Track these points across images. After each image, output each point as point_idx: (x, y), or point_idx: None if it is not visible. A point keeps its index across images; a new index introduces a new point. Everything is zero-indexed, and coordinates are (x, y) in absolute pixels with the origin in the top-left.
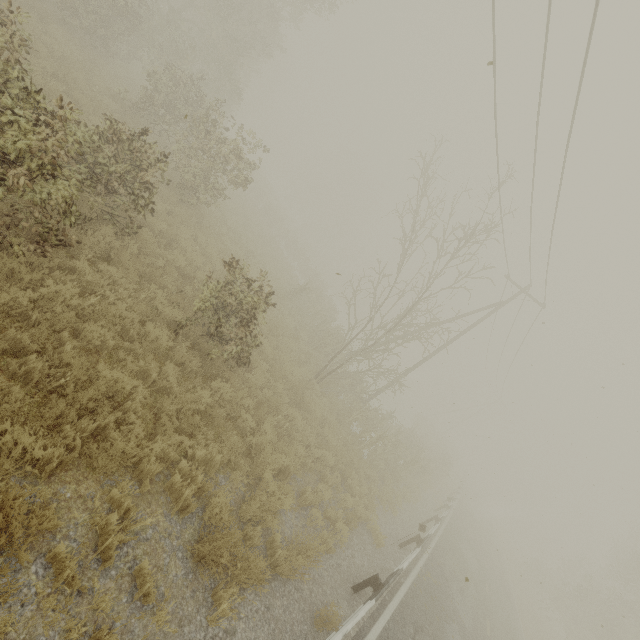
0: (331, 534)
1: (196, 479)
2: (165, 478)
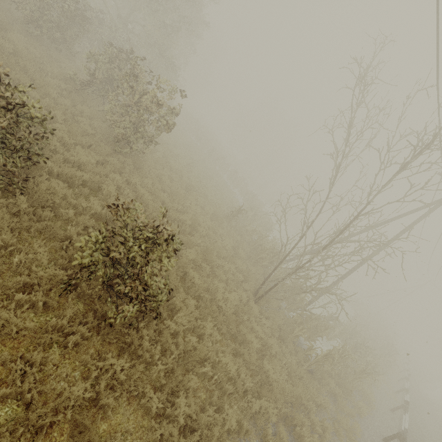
0: None
1: None
2: None
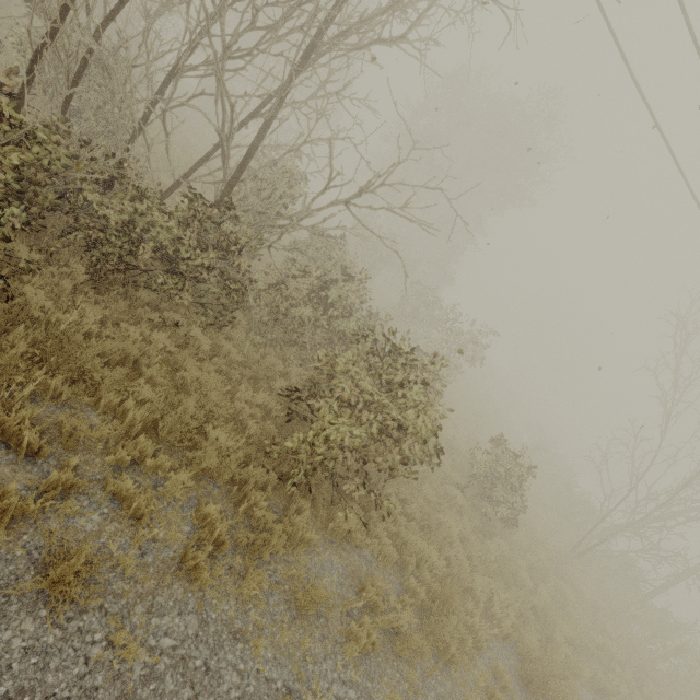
0: None
1: (508, 616)
2: (485, 609)
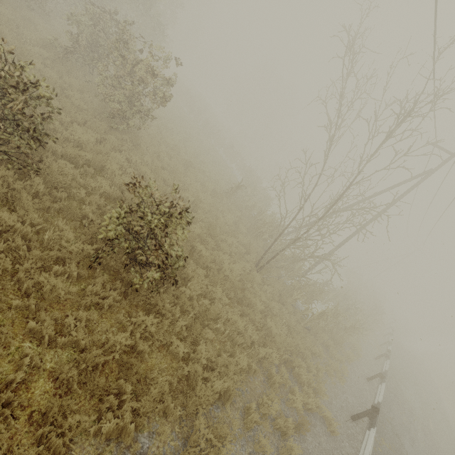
0: (282, 450)
1: None
2: None
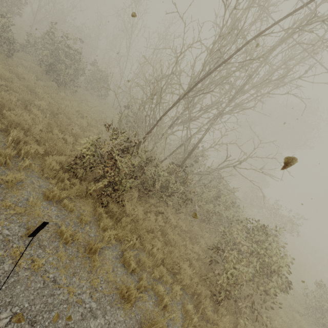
0: None
1: None
2: None
